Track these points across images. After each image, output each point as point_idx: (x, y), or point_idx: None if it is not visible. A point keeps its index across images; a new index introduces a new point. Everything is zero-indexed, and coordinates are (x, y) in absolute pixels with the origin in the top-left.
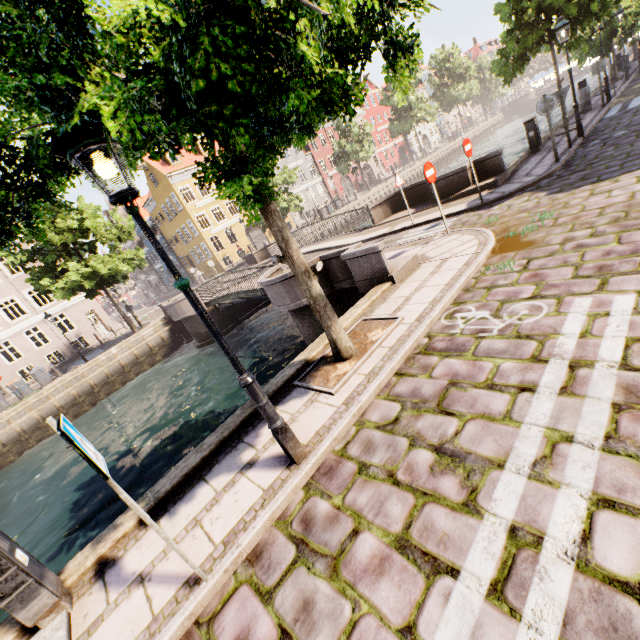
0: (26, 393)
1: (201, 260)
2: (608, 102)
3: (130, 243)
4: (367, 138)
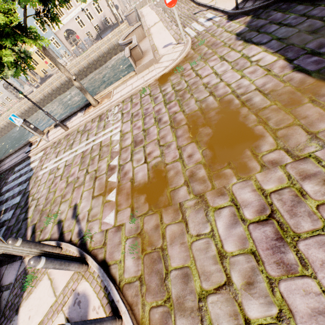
0: (84, 50)
1: None
2: None
3: None
4: None
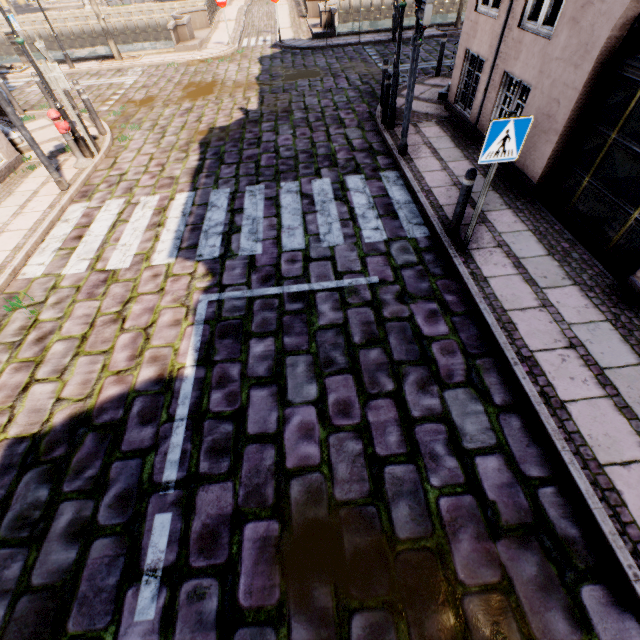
0: (126, 2)
1: None
2: None
3: None
4: None
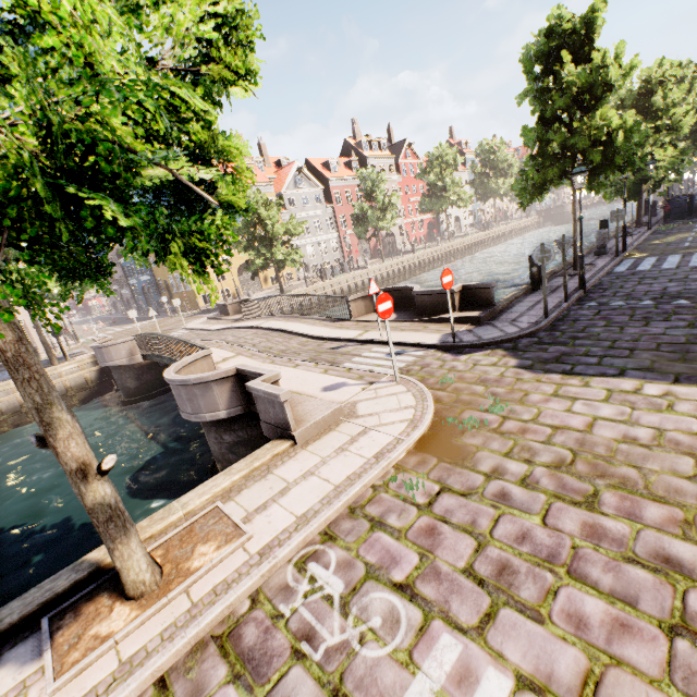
0: None
1: (179, 290)
2: (623, 251)
3: None
4: (392, 208)
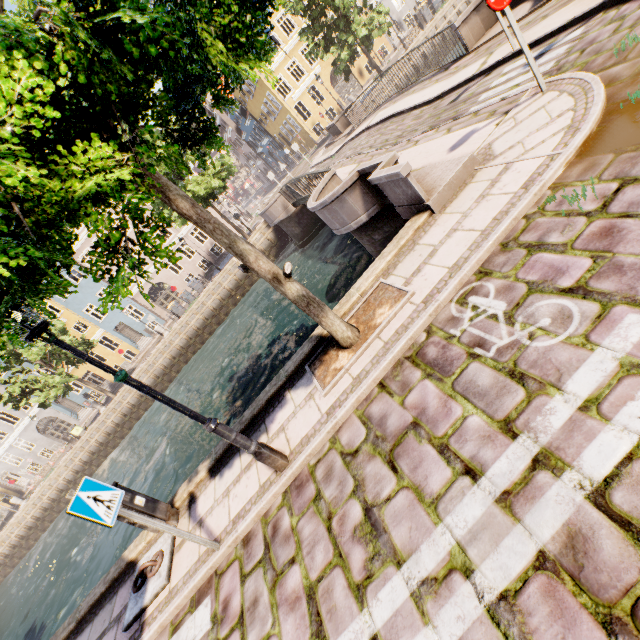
0: (191, 300)
1: (293, 136)
2: None
3: (230, 132)
4: None
